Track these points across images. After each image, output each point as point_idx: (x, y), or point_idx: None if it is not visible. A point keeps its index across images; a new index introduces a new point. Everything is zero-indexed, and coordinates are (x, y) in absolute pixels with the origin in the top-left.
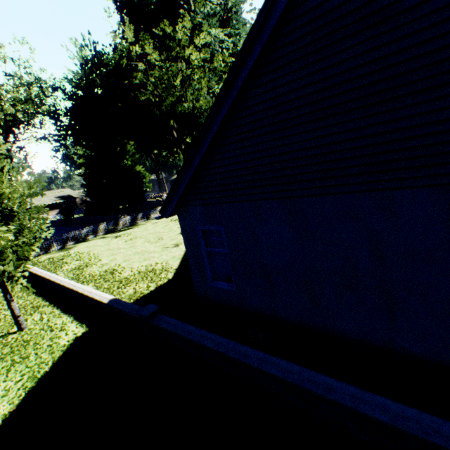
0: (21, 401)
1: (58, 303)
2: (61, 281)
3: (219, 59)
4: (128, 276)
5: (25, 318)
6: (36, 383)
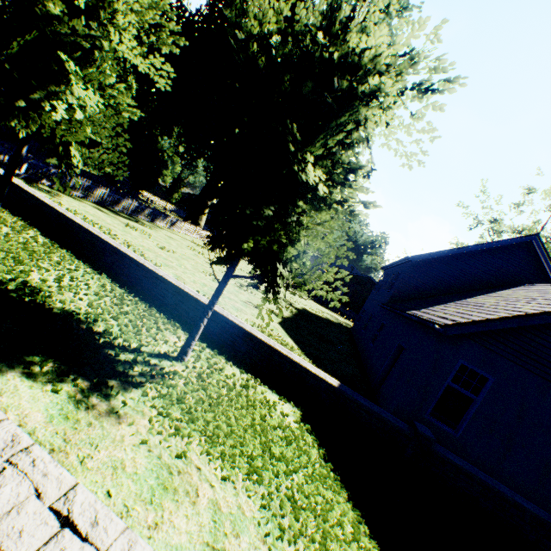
0: (361, 520)
1: (187, 327)
2: (197, 294)
3: None
4: None
5: (156, 331)
6: (347, 492)
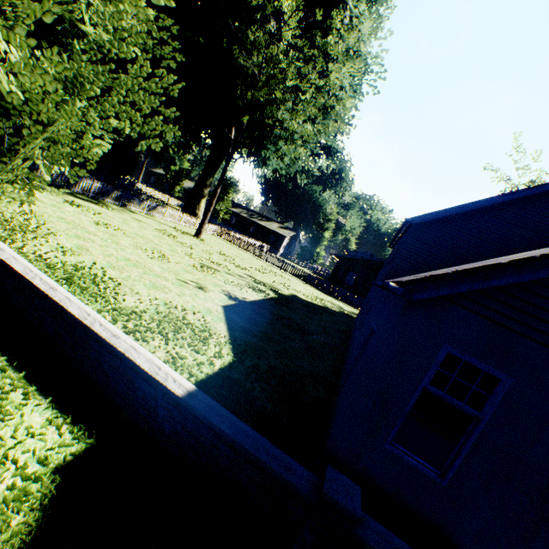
0: None
1: None
2: None
3: (344, 102)
4: (136, 309)
5: None
6: None
